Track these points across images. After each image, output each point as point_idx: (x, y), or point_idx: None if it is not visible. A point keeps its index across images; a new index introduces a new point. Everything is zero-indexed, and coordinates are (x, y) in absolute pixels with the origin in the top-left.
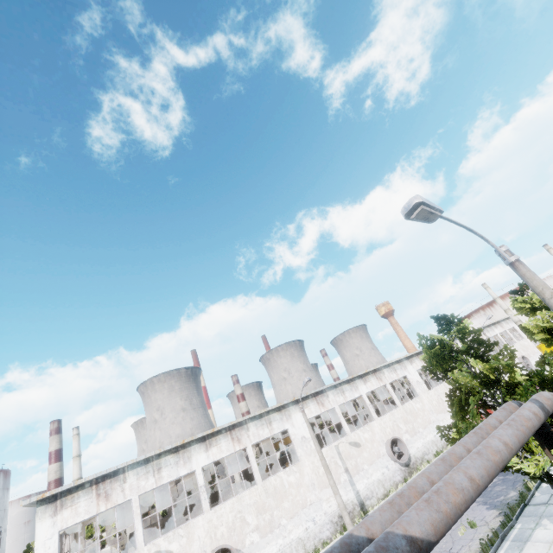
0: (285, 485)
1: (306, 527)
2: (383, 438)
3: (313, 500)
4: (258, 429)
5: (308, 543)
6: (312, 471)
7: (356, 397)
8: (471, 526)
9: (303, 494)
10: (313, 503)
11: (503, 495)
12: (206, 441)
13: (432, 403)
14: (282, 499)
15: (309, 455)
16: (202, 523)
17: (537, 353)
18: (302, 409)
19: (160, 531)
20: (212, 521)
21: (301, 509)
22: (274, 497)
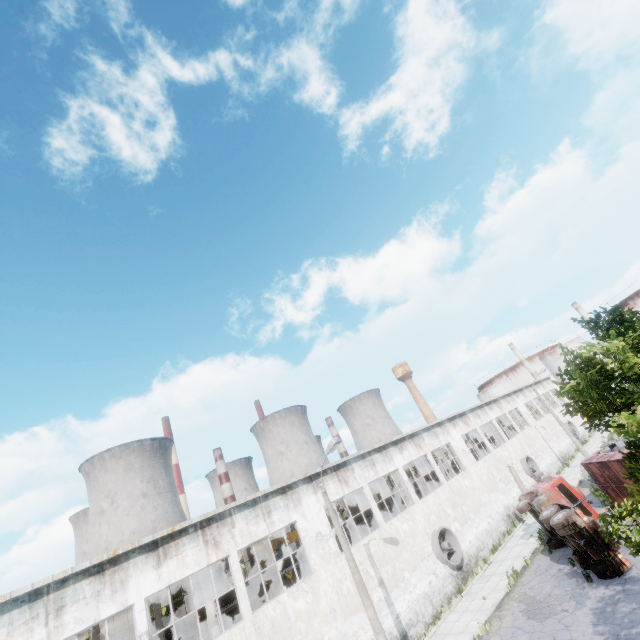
0: (290, 616)
1: None
2: (427, 530)
3: (333, 638)
4: (250, 523)
5: None
6: (331, 588)
7: (390, 472)
8: None
9: (318, 630)
10: None
11: None
12: (159, 550)
13: (482, 479)
14: None
15: (328, 563)
16: None
17: (580, 419)
18: (324, 489)
19: None
20: None
21: None
22: None
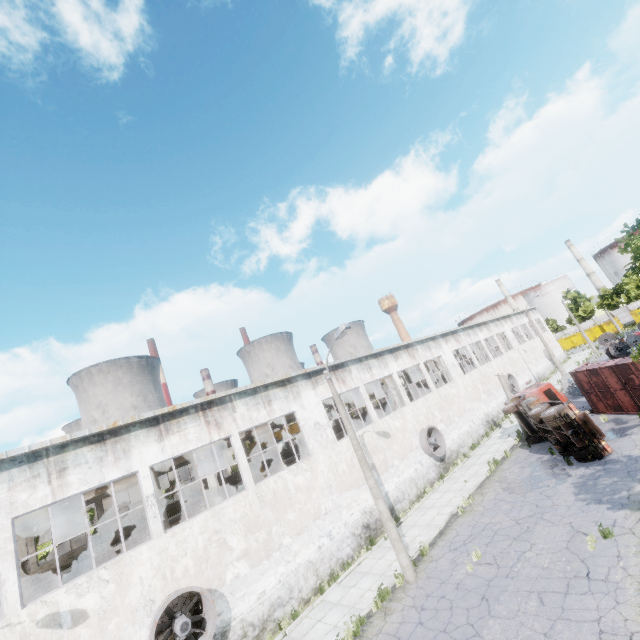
0: (290, 489)
1: (319, 545)
2: (416, 427)
3: (329, 508)
4: (251, 409)
5: (322, 566)
6: (328, 469)
7: (385, 377)
8: (604, 536)
9: (316, 501)
10: (329, 511)
11: (624, 490)
12: (160, 426)
13: (467, 390)
14: (285, 510)
15: (325, 448)
16: (148, 555)
17: (557, 347)
18: (329, 376)
19: (59, 578)
20: (168, 551)
21: (313, 521)
22: (273, 507)
